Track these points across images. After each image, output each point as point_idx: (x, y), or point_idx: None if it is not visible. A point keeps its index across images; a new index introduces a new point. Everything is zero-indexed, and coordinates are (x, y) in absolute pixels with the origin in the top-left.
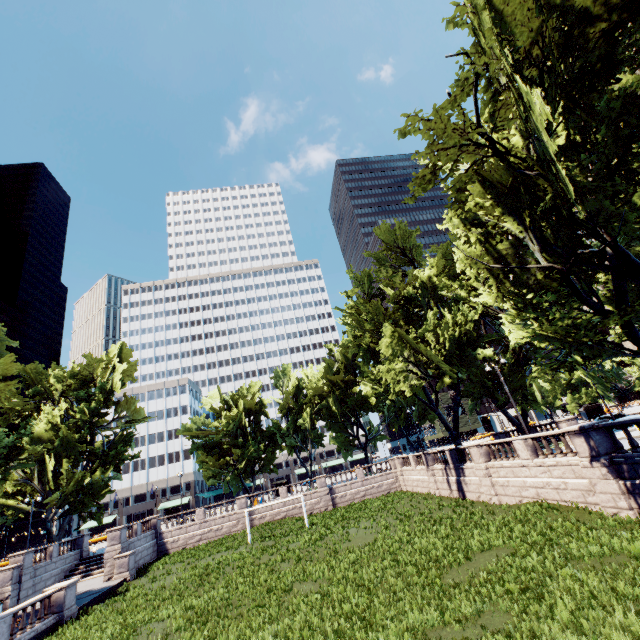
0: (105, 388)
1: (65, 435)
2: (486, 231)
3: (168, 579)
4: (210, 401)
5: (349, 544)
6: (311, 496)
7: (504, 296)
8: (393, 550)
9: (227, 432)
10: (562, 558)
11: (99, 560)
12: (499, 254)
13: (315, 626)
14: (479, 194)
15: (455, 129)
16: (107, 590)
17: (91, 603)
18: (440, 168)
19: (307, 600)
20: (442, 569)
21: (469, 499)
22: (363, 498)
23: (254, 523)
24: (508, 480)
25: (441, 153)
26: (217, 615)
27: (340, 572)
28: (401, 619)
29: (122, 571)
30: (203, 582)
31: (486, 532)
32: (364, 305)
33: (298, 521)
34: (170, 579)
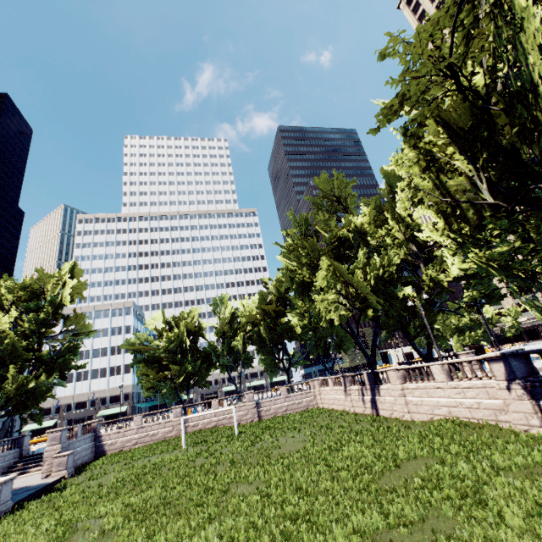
0: (55, 301)
1: (12, 342)
2: (440, 167)
3: (105, 478)
4: (153, 321)
5: (280, 450)
6: (240, 409)
7: (449, 229)
8: (324, 457)
9: (167, 349)
10: (490, 468)
11: (38, 459)
12: (448, 190)
13: (260, 527)
14: (435, 133)
15: (431, 56)
16: (44, 487)
17: (27, 499)
18: (408, 99)
19: (246, 501)
20: (374, 475)
21: (382, 416)
22: (285, 412)
23: (187, 430)
24: (422, 400)
25: (413, 82)
26: (155, 513)
27: (276, 475)
28: (346, 522)
29: (60, 469)
30: (140, 481)
31: (408, 443)
32: (303, 242)
33: (227, 430)
34: (107, 478)
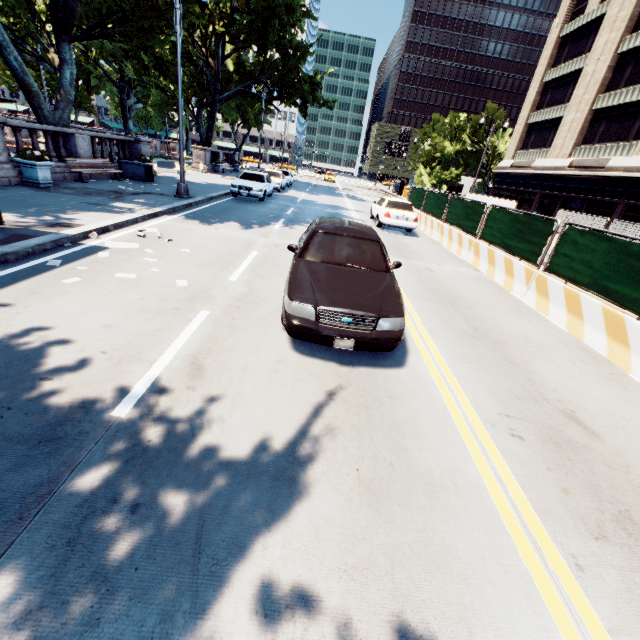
0: None
1: None
2: None
3: None
4: None
5: None
6: None
7: None
8: None
9: None
10: None
11: None
12: None
13: None
14: None
15: None
16: None
17: None
18: None
19: None
20: None
21: None
22: None
23: None
24: None
25: None
26: None
27: None
28: None
29: None
30: None
31: None
32: None
33: None
34: None
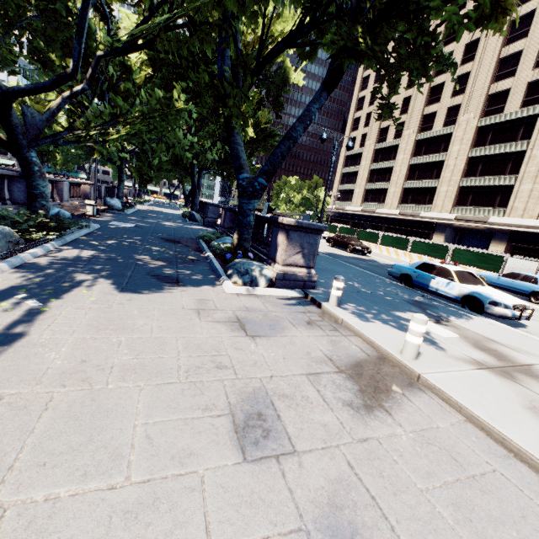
0: None
1: None
2: None
3: None
4: None
5: None
6: None
7: None
8: None
9: None
10: None
11: None
12: None
13: None
14: None
15: None
16: None
17: None
18: None
19: None
20: None
21: None
22: None
23: None
24: None
25: None
26: None
27: None
28: None
29: None
30: None
31: None
32: None
33: None
34: None
